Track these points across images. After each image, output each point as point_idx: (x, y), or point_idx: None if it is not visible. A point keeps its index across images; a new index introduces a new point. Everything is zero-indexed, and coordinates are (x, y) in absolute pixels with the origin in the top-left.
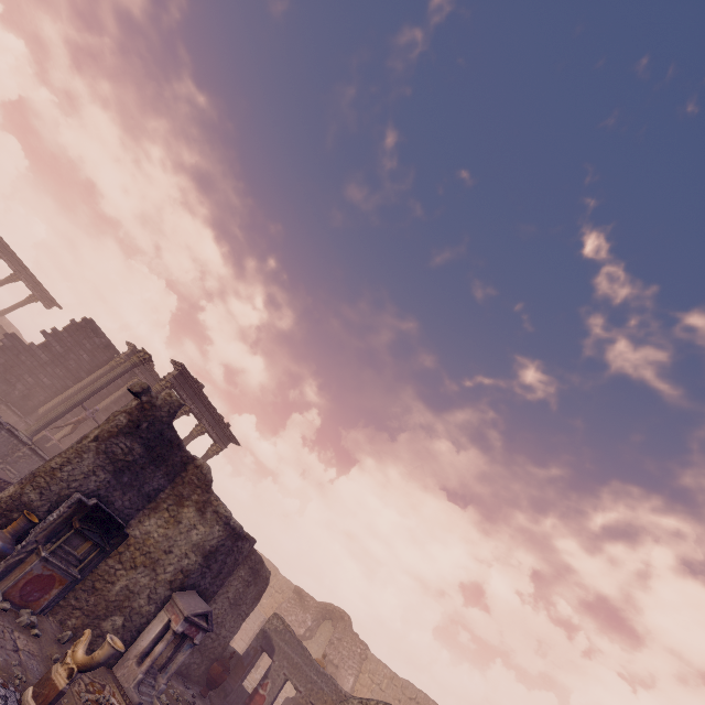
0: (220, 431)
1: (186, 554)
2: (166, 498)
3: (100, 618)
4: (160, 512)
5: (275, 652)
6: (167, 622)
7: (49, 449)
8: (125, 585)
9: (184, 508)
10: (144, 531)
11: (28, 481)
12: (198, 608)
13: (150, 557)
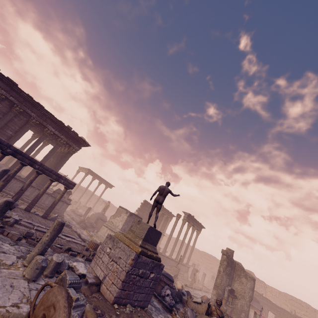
0: (199, 226)
1: (248, 292)
2: (235, 276)
3: (239, 314)
4: (236, 281)
5: (260, 302)
6: (254, 312)
7: (158, 249)
8: (240, 304)
9: (241, 278)
10: (235, 288)
11: (217, 288)
12: (260, 307)
13: (241, 295)
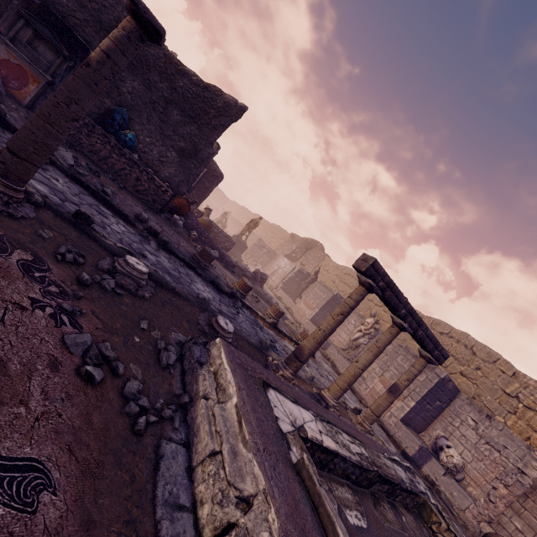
0: None
1: None
2: None
3: None
4: None
5: None
6: None
7: None
8: None
9: None
10: None
11: None
12: None
13: None
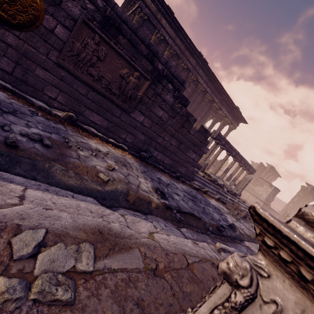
0: None
1: None
2: None
3: None
4: None
5: None
6: None
7: None
8: None
9: None
10: None
11: None
12: None
13: None
